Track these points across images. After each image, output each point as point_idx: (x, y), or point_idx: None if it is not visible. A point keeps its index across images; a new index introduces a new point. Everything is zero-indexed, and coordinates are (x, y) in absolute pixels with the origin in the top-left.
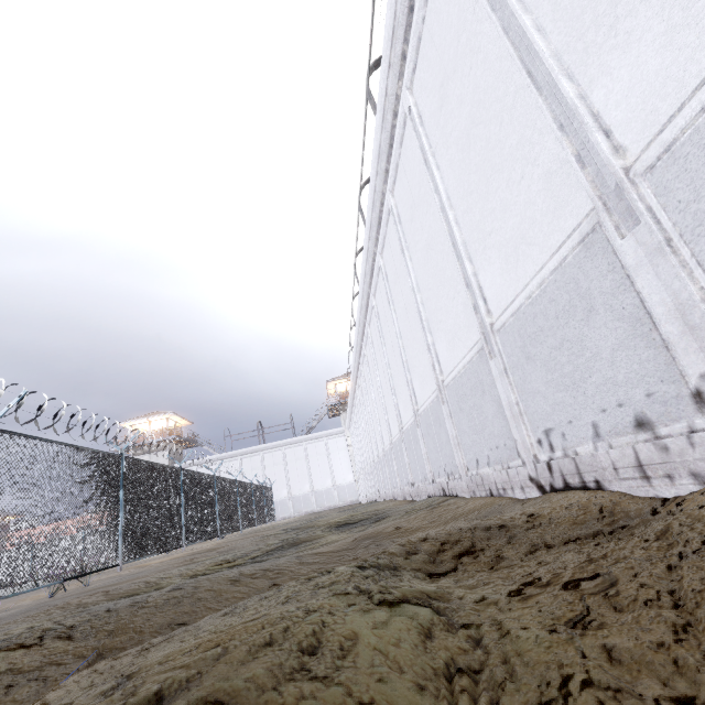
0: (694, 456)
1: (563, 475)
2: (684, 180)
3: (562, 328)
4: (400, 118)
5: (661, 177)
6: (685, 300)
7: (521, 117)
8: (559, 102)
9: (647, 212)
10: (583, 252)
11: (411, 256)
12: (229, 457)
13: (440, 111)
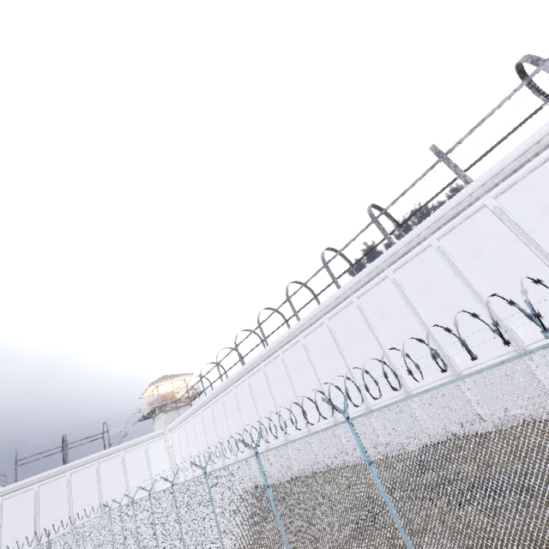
0: None
1: None
2: None
3: None
4: (423, 246)
5: None
6: None
7: None
8: None
9: None
10: None
11: (418, 307)
12: (21, 488)
13: (474, 259)
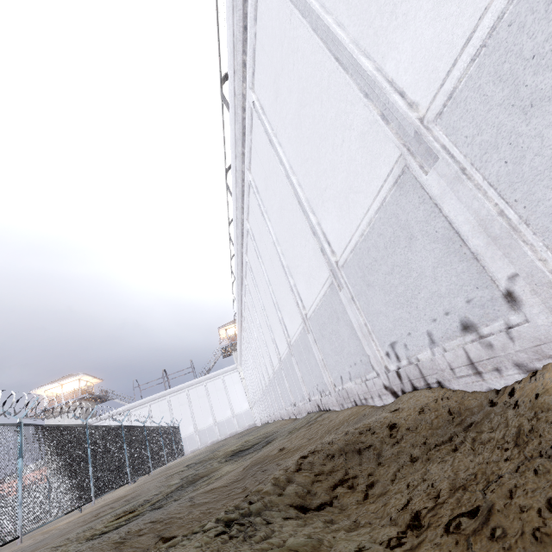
0: (515, 349)
1: (410, 380)
2: (467, 118)
3: (391, 256)
4: (248, 111)
5: (449, 120)
6: (485, 216)
7: (335, 94)
8: (361, 77)
9: (442, 149)
10: (398, 191)
11: (269, 217)
12: (139, 405)
13: (276, 101)
